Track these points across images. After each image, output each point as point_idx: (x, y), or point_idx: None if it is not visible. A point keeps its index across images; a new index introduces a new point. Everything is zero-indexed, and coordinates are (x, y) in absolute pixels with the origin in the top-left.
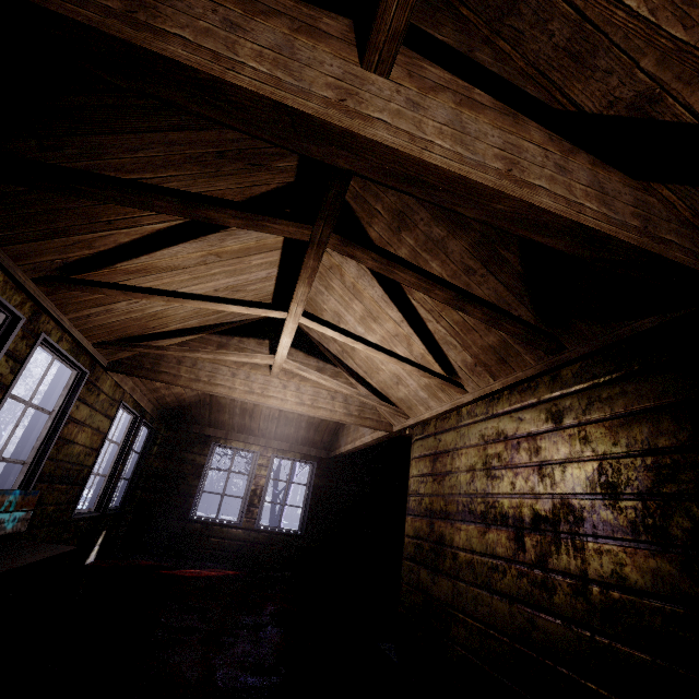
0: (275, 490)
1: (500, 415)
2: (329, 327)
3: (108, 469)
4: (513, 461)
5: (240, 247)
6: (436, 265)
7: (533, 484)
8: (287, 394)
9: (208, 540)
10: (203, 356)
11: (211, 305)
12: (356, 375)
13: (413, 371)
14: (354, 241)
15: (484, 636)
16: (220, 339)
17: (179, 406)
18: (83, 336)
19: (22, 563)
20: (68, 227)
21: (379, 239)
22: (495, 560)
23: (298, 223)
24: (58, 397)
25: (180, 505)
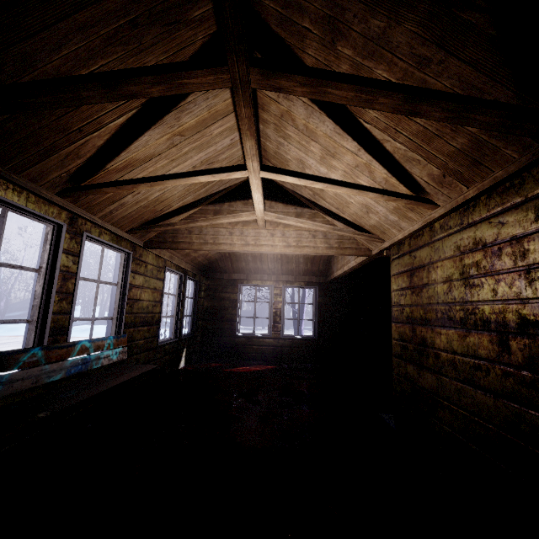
0: (294, 309)
1: (477, 223)
2: (287, 174)
3: (174, 312)
4: (494, 268)
5: (196, 121)
6: (382, 71)
7: (519, 289)
8: (275, 241)
9: (251, 347)
10: (202, 224)
11: (183, 181)
12: (330, 212)
13: (377, 198)
14: (274, 69)
15: (469, 421)
16: (214, 207)
17: (209, 263)
18: (116, 228)
19: (120, 381)
20: (53, 144)
21: (316, 64)
22: (477, 361)
23: (212, 68)
24: (118, 273)
25: (228, 327)
